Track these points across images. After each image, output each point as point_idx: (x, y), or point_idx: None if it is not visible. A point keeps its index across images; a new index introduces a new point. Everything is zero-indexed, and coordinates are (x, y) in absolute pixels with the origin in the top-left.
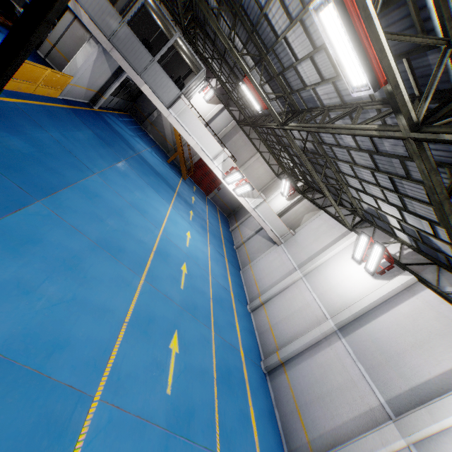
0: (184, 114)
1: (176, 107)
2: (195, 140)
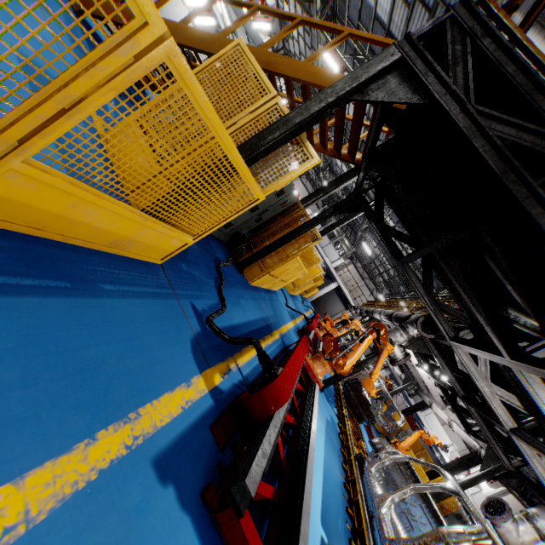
0: (430, 416)
1: (426, 411)
2: (433, 432)
